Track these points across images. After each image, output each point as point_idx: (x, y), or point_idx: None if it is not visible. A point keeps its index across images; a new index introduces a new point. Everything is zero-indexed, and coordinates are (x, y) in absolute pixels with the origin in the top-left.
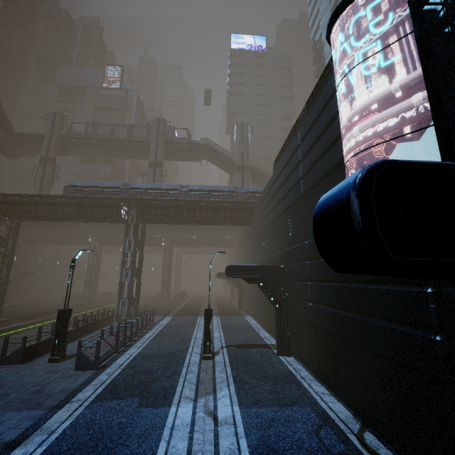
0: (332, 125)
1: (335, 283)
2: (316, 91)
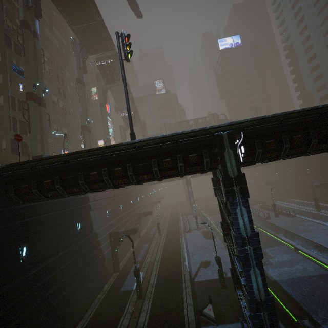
0: None
1: None
2: None
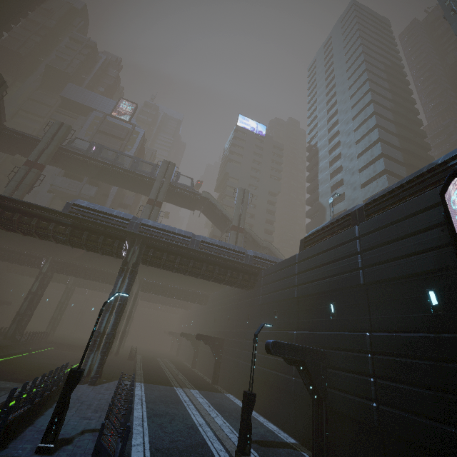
0: (419, 236)
1: (426, 389)
2: (380, 199)
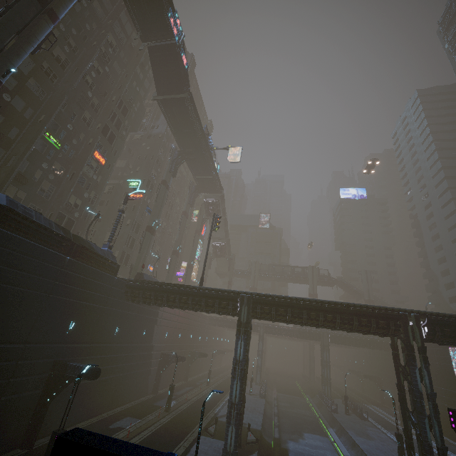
0: (449, 357)
1: None
2: None
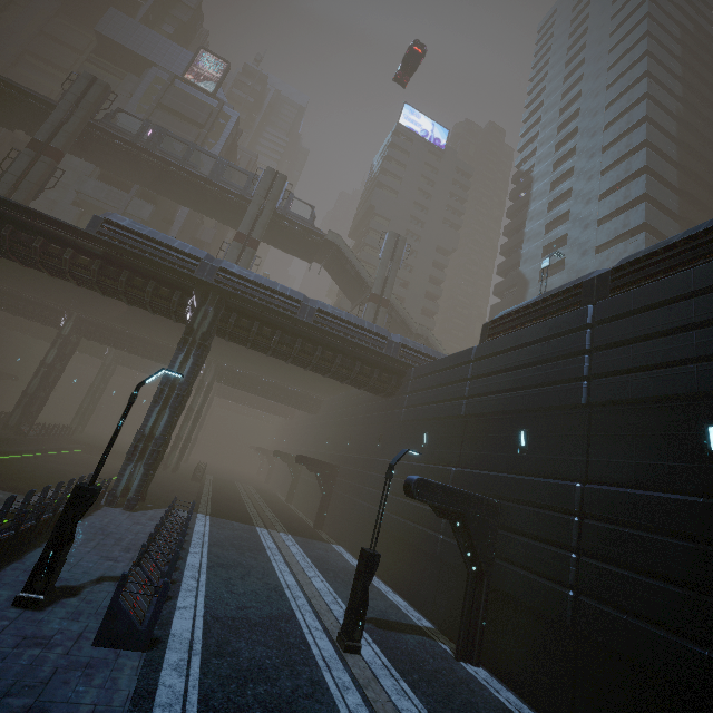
0: (711, 330)
1: (669, 584)
2: (645, 260)
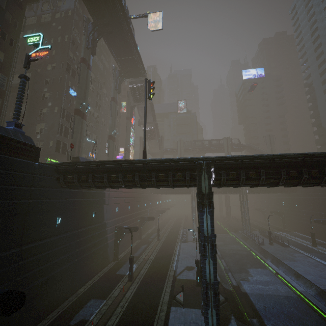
0: None
1: None
2: None
